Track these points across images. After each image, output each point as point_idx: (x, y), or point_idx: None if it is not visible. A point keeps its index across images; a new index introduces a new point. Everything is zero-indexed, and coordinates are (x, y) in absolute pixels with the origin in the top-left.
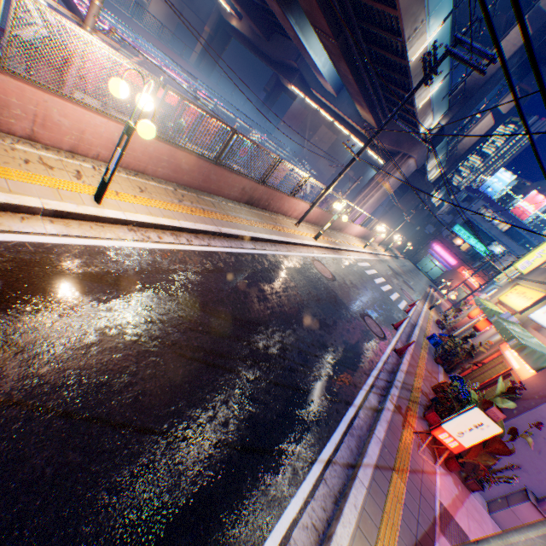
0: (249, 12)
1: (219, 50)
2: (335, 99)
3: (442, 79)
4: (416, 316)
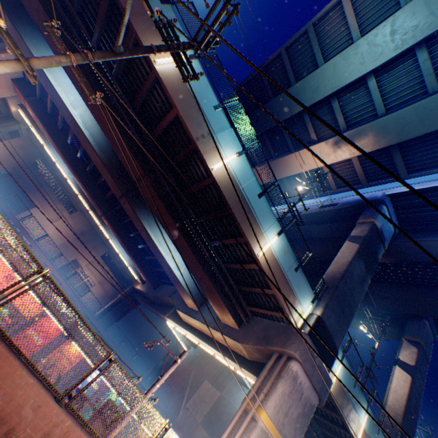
0: (142, 263)
1: (124, 309)
2: (197, 311)
3: (276, 233)
4: None
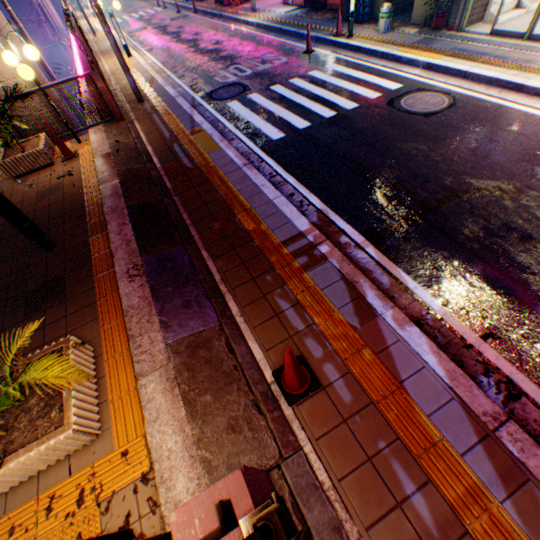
0: None
1: None
2: None
3: None
4: (169, 6)
